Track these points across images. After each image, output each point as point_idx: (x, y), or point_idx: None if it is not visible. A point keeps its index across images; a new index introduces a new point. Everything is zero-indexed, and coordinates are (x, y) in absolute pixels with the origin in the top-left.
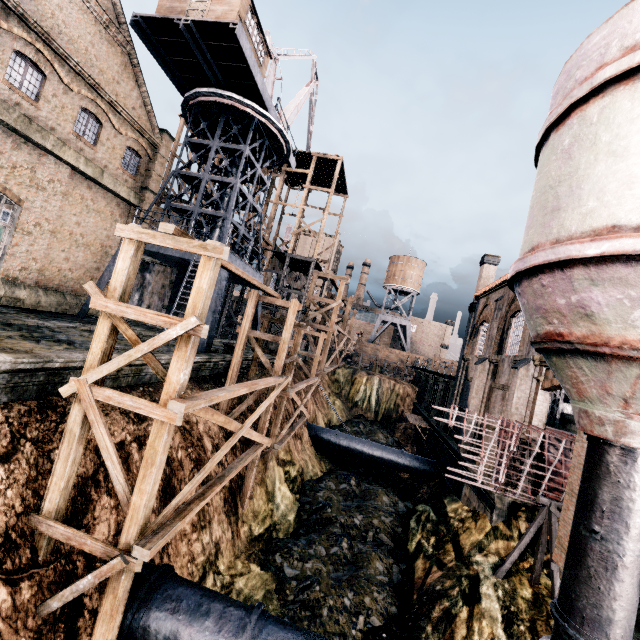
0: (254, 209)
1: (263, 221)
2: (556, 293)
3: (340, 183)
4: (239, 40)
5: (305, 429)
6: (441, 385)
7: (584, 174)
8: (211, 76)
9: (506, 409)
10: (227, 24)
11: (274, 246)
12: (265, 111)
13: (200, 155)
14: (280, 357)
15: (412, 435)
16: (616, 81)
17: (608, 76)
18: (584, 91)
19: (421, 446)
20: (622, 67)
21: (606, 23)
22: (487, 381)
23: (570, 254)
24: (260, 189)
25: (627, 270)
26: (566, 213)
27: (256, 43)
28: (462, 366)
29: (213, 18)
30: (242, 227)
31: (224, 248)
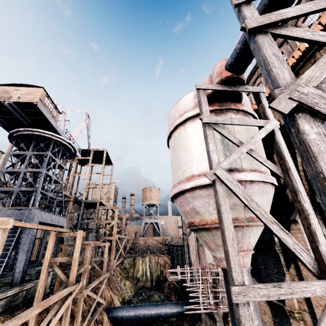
0: (57, 181)
1: (66, 186)
2: (185, 204)
3: (108, 160)
4: (40, 108)
5: (104, 313)
6: (179, 251)
7: (180, 156)
8: (26, 123)
9: (204, 257)
10: (33, 103)
11: (74, 198)
12: (59, 135)
13: (21, 159)
14: (73, 271)
15: (173, 288)
16: (180, 125)
17: (177, 123)
18: (172, 128)
19: (179, 293)
20: (179, 121)
21: (173, 107)
22: (195, 243)
23: (182, 188)
24: (60, 171)
25: (201, 191)
26: (178, 171)
27: (51, 108)
28: (184, 238)
29: (25, 100)
30: (49, 193)
31: (9, 221)
